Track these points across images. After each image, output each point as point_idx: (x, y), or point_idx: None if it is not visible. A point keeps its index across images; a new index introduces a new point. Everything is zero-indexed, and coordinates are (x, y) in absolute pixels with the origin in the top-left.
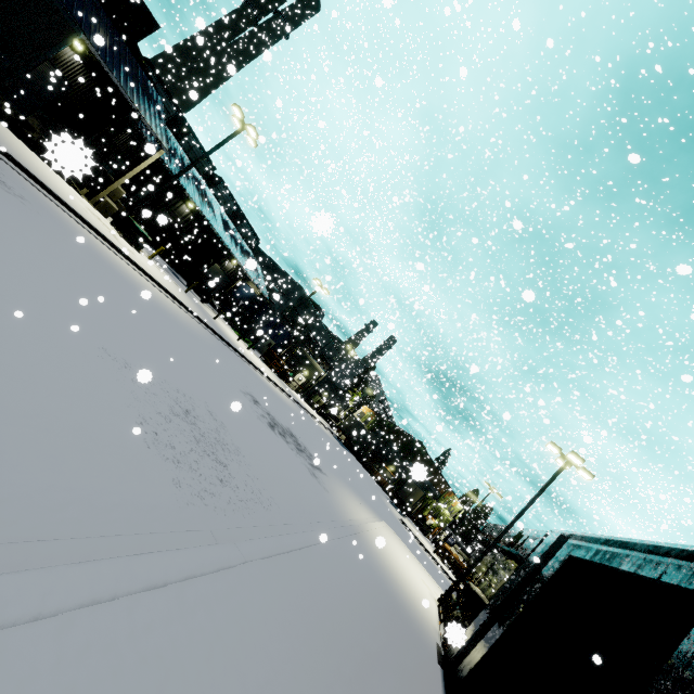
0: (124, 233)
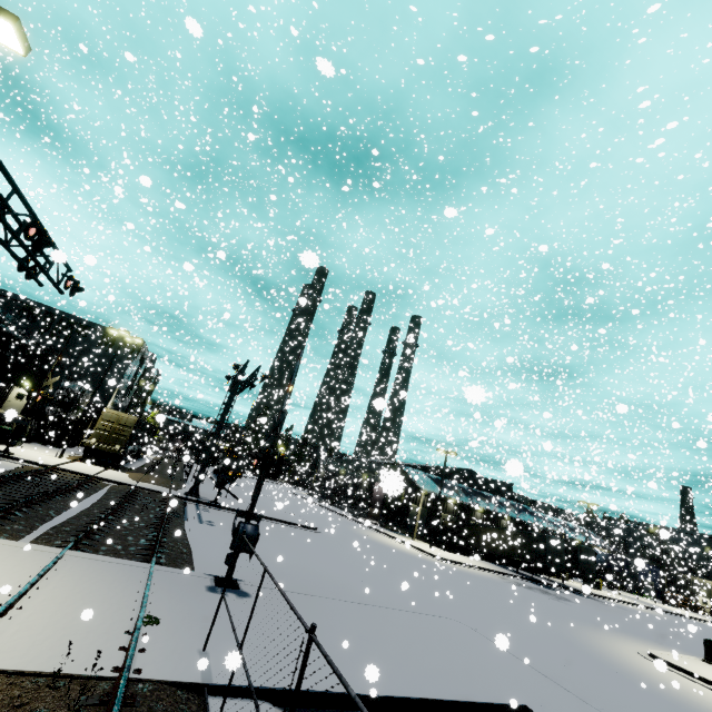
0: (593, 586)
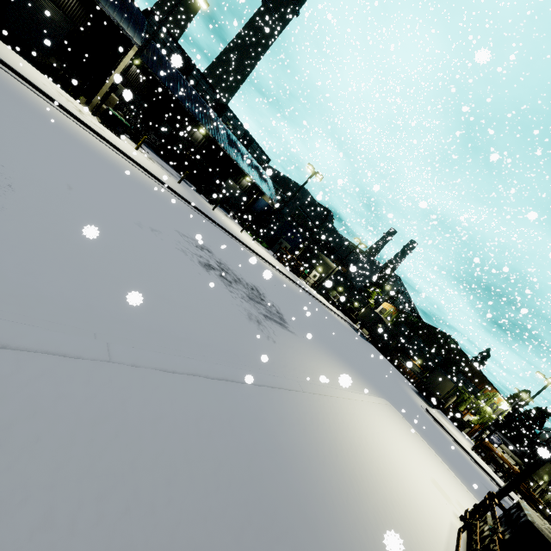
0: (101, 119)
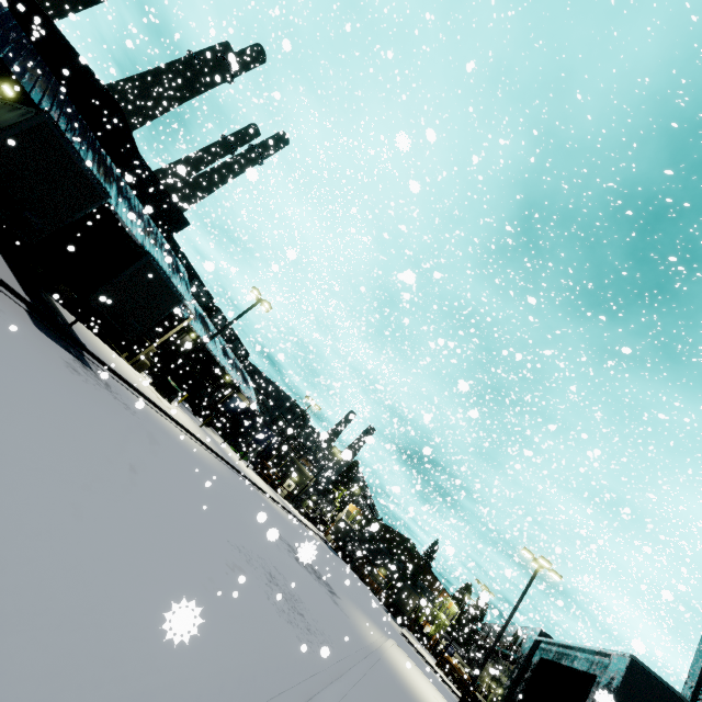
0: (161, 391)
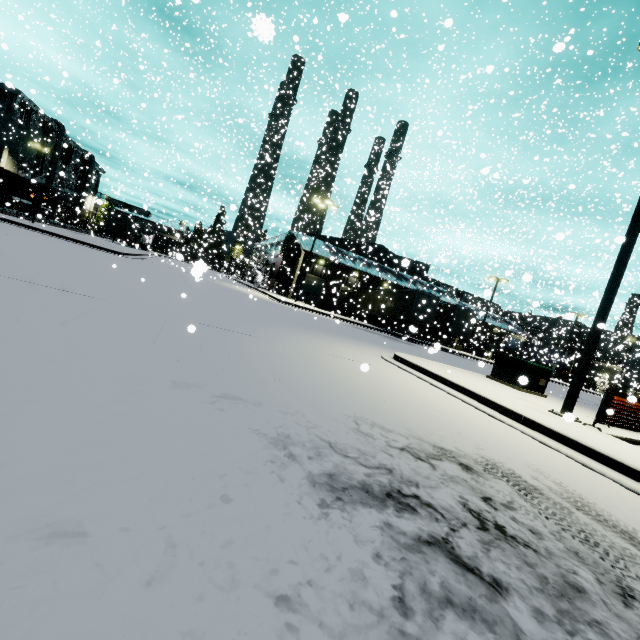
0: (479, 355)
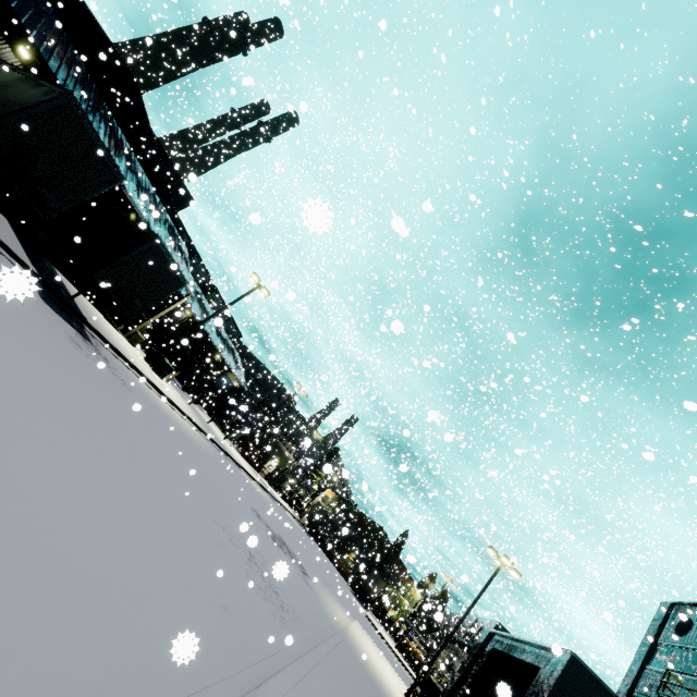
0: (155, 367)
